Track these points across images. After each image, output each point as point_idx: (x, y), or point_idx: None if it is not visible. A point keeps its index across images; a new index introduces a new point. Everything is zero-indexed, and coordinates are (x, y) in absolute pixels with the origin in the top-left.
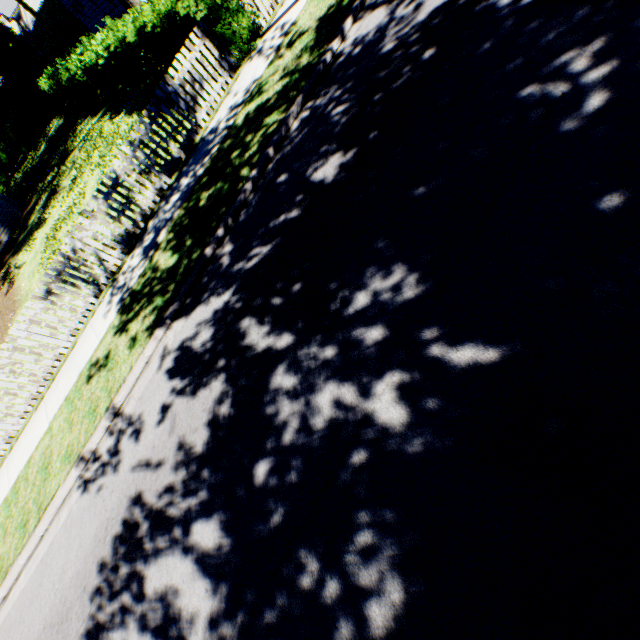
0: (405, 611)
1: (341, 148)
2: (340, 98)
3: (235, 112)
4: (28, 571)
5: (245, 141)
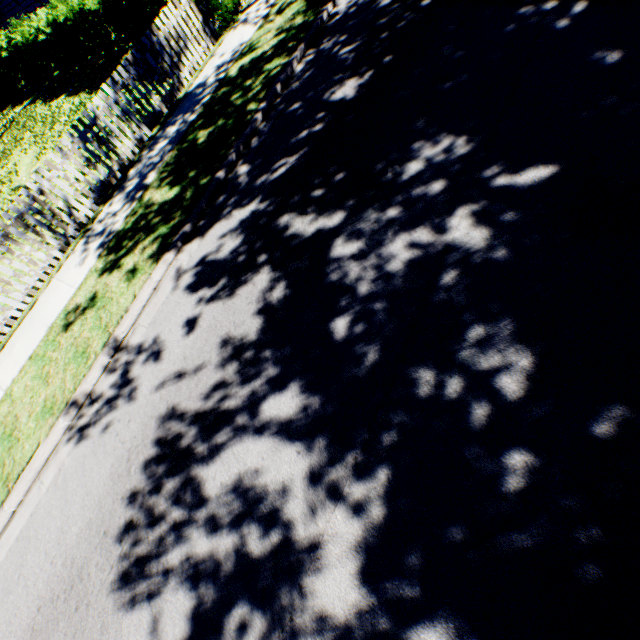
0: (537, 368)
1: (357, 74)
2: (345, 42)
3: (225, 68)
4: None
5: (245, 85)
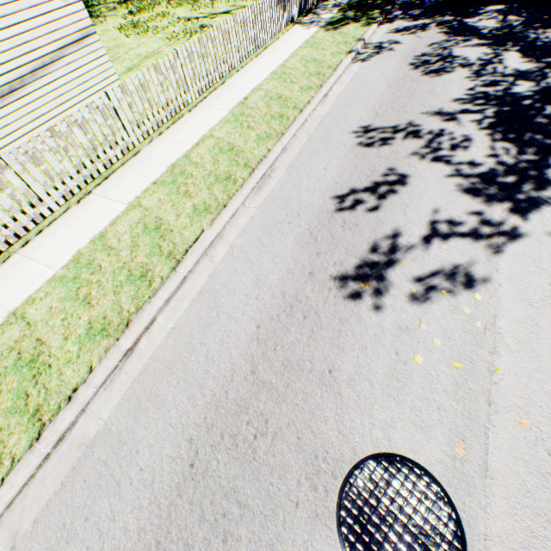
0: None
1: None
2: None
3: None
4: (339, 85)
5: None
